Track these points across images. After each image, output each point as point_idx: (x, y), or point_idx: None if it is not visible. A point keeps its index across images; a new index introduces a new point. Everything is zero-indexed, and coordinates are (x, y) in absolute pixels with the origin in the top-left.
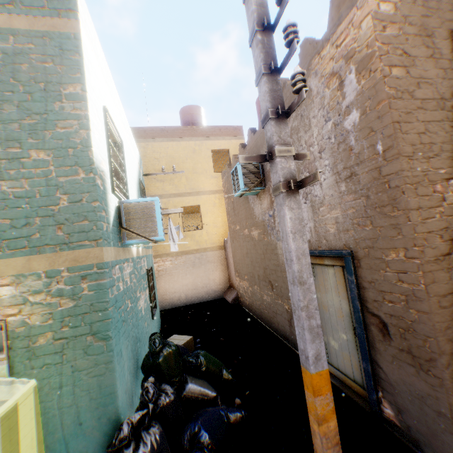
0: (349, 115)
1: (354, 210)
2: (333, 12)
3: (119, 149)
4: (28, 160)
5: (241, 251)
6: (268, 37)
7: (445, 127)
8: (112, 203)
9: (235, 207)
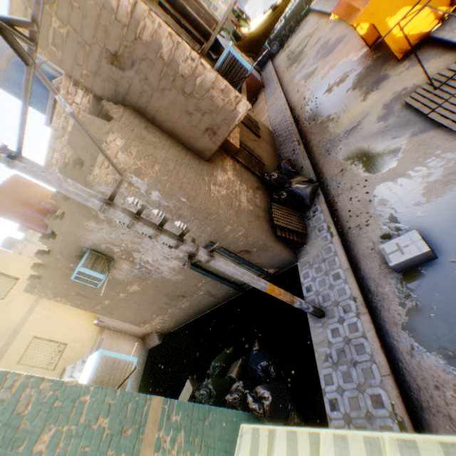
0: (151, 194)
1: (196, 227)
2: (81, 151)
3: None
4: (44, 455)
5: (131, 309)
6: (142, 219)
7: (189, 170)
8: None
9: (86, 295)
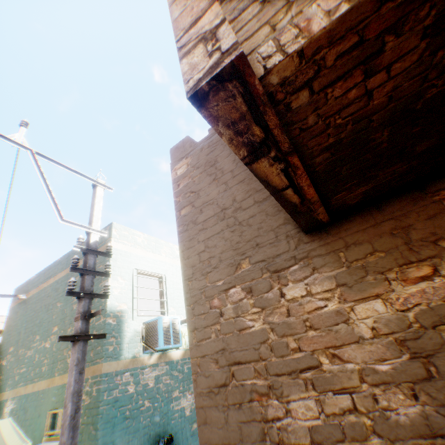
0: None
1: None
2: None
3: (162, 281)
4: None
5: None
6: (87, 256)
7: (226, 234)
8: (131, 327)
9: None
